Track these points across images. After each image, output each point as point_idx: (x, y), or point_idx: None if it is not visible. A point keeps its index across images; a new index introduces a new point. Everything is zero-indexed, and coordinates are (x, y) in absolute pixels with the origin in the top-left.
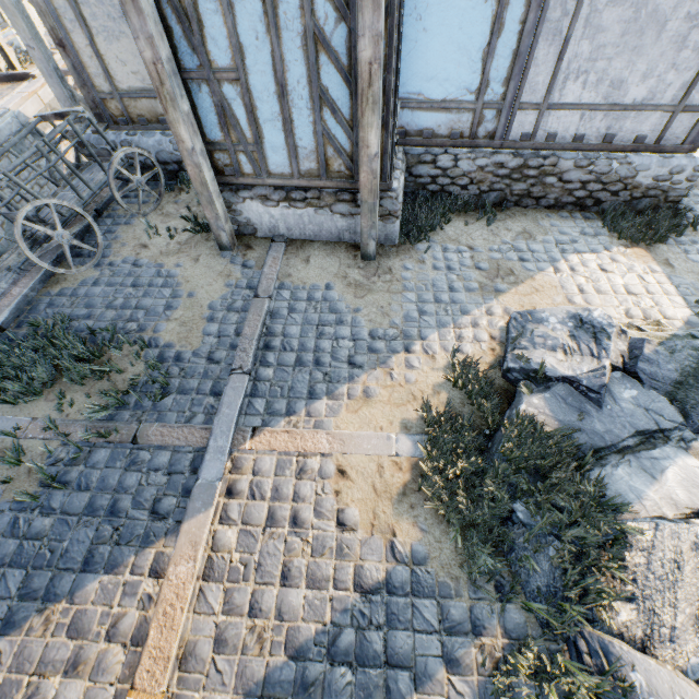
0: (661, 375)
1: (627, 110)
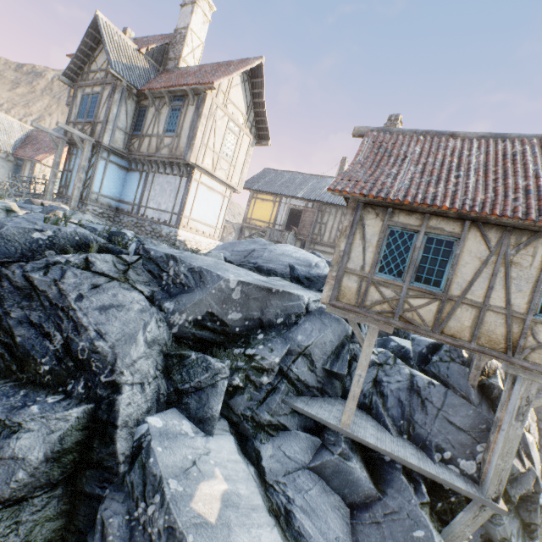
0: (50, 208)
1: (162, 211)
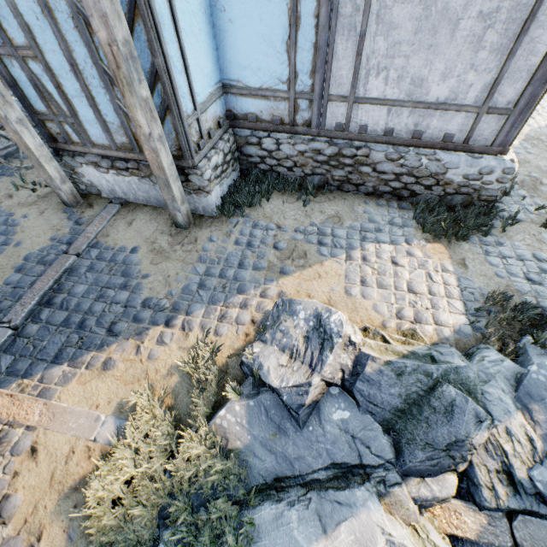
0: (381, 398)
1: (431, 108)
